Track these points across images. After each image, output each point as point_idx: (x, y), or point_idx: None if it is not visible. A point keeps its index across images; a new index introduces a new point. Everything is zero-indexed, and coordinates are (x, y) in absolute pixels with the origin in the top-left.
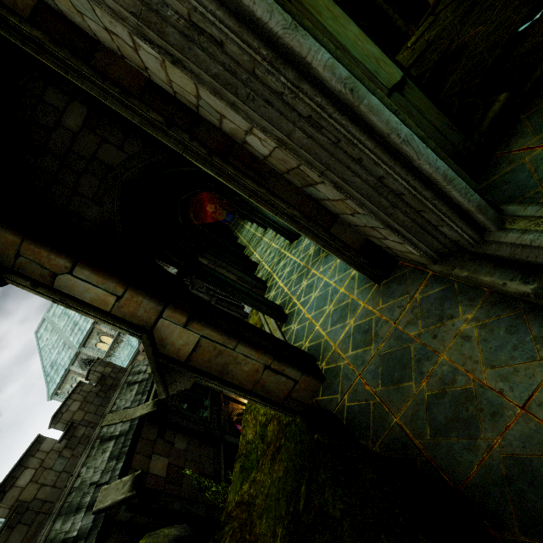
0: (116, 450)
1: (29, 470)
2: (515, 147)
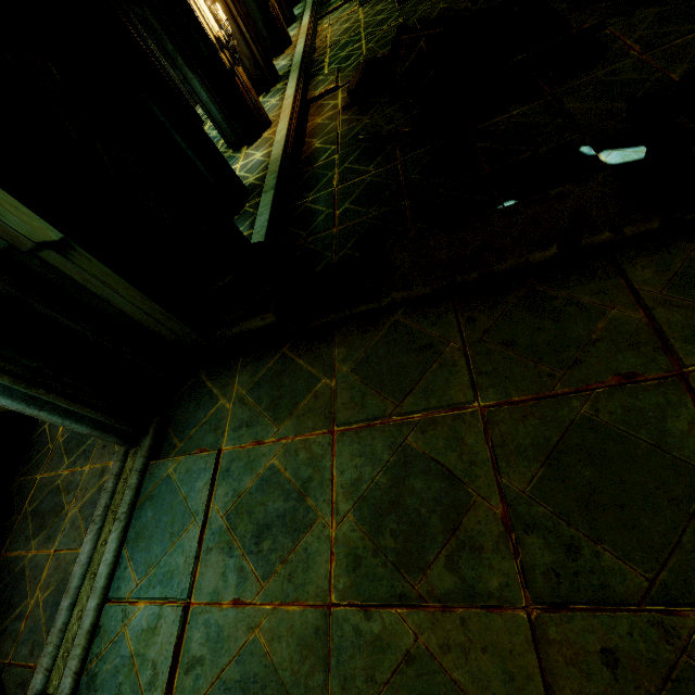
0: None
1: None
2: (241, 376)
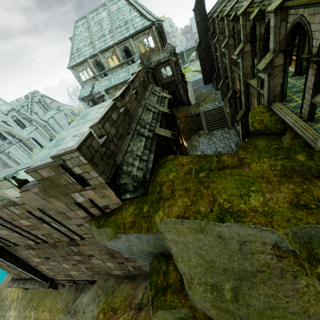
0: (155, 117)
1: (128, 96)
2: None
